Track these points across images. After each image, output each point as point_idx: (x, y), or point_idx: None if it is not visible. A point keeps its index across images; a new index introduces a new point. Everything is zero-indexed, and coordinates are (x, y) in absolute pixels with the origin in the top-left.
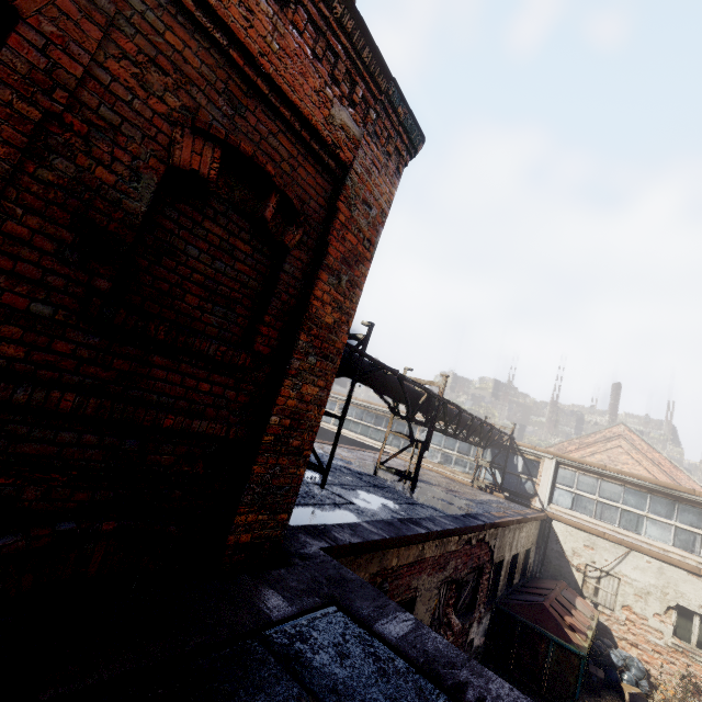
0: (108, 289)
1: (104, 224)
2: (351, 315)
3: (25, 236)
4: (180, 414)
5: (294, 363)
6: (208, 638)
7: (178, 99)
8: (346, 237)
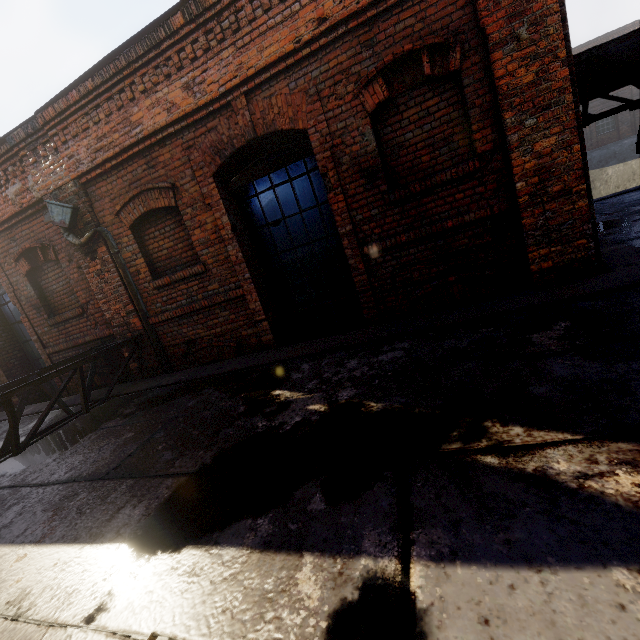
0: (386, 188)
1: (368, 165)
2: (556, 47)
3: (354, 193)
4: (453, 218)
5: (512, 139)
6: (509, 309)
7: (351, 84)
8: (498, 0)
